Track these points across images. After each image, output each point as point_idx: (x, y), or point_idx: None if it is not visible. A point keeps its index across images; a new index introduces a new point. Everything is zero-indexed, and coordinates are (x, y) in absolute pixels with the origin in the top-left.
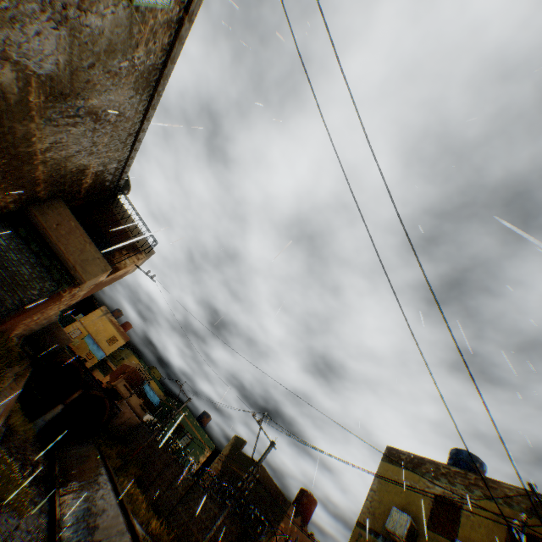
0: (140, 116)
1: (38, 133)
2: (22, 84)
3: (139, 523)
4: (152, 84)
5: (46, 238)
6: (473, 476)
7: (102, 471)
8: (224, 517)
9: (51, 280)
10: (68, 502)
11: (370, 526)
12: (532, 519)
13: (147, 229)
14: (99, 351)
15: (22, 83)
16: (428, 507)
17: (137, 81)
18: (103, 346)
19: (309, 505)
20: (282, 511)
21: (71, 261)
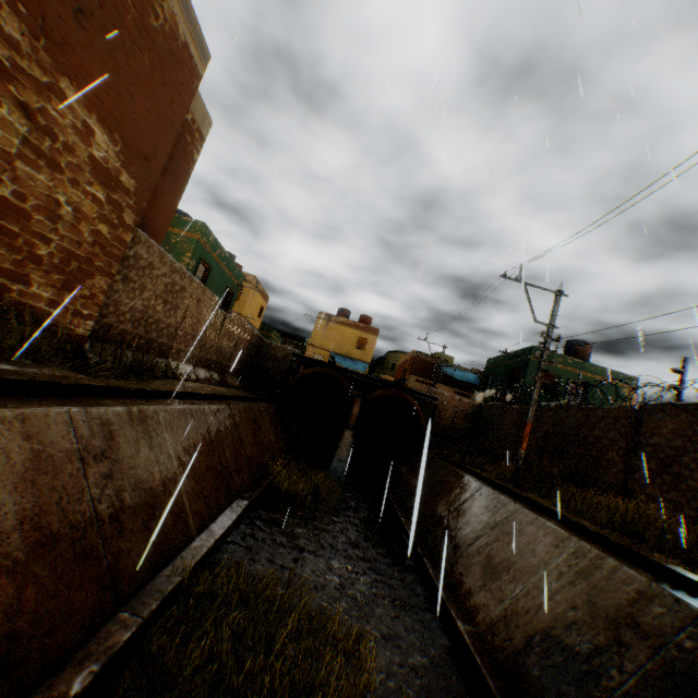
0: None
1: None
2: None
3: None
4: None
5: None
6: None
7: (495, 498)
8: None
9: None
10: (483, 610)
11: None
12: None
13: None
14: (356, 364)
15: None
16: None
17: None
18: (357, 356)
19: None
20: None
21: None
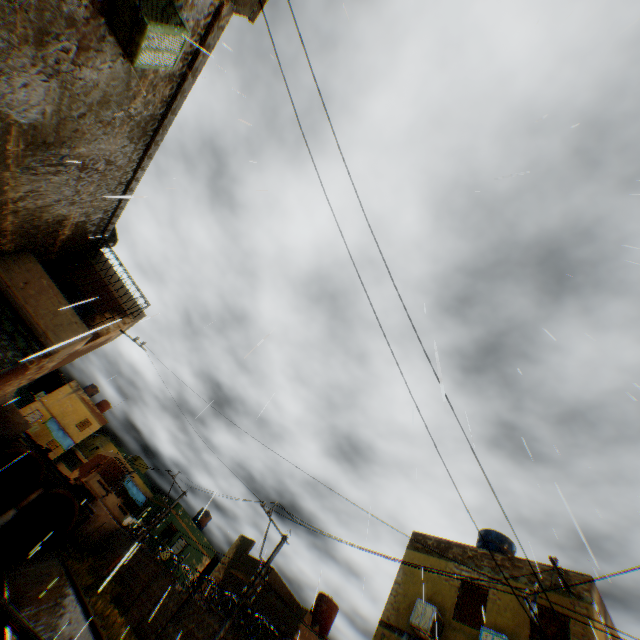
0: (133, 164)
1: (12, 181)
2: (1, 132)
3: None
4: (150, 133)
5: (10, 299)
6: (500, 556)
7: (69, 590)
8: (226, 632)
9: (15, 349)
10: None
11: (394, 623)
12: (556, 596)
13: (138, 289)
14: (66, 438)
15: (1, 131)
16: (455, 595)
17: (133, 130)
18: (72, 432)
19: (329, 612)
20: (296, 621)
21: (42, 326)
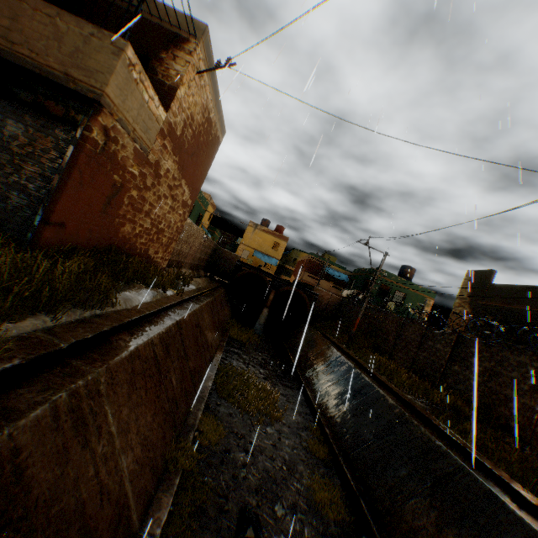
0: None
1: None
2: None
3: (412, 397)
4: None
5: None
6: None
7: (334, 351)
8: None
9: (58, 125)
10: (318, 390)
11: None
12: None
13: None
14: (271, 259)
15: None
16: None
17: None
18: (272, 254)
19: None
20: None
21: (55, 69)
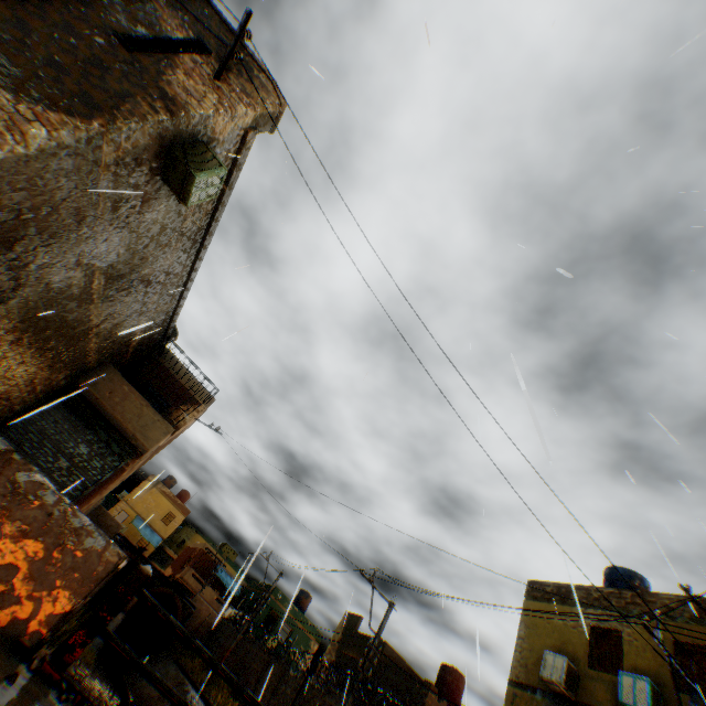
0: (187, 269)
1: (96, 311)
2: (88, 278)
3: None
4: (199, 241)
5: (100, 410)
6: (629, 593)
7: (188, 686)
8: None
9: (111, 456)
10: None
11: (525, 681)
12: (698, 628)
13: (205, 377)
14: (153, 535)
15: (88, 277)
16: (586, 642)
17: (185, 243)
18: (158, 528)
19: (456, 683)
20: (422, 696)
21: (130, 429)
